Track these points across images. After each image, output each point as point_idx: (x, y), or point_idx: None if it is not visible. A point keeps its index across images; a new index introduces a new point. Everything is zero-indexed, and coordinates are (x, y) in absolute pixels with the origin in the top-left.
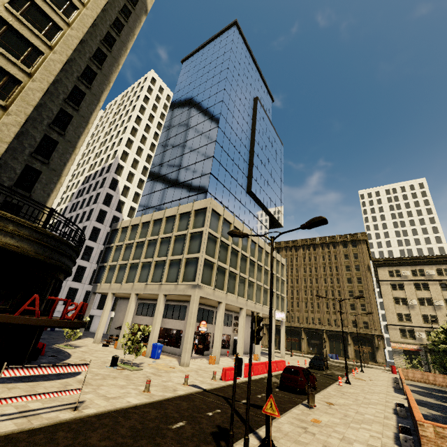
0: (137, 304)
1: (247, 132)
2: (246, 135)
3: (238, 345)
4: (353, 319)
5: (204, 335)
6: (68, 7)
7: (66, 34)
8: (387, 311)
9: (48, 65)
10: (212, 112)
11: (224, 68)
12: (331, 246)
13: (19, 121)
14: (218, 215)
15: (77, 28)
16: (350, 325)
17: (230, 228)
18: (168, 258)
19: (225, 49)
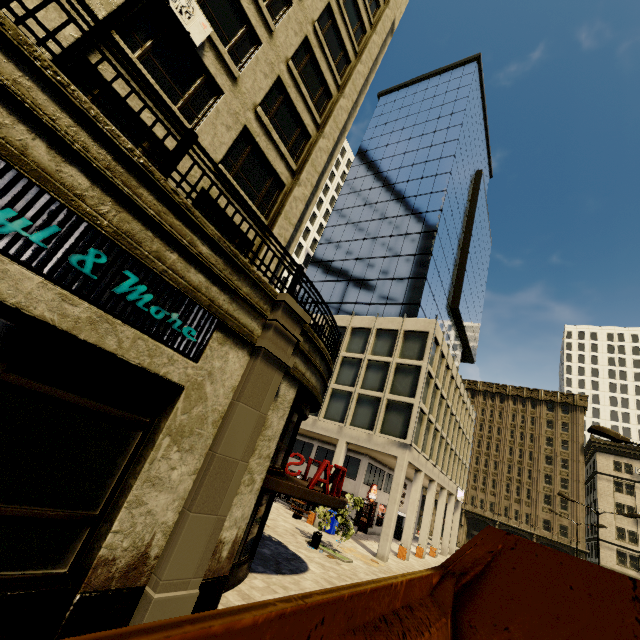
0: None
1: (463, 220)
2: (462, 224)
3: (422, 533)
4: (544, 517)
5: (372, 505)
6: (357, 28)
7: (355, 70)
8: (602, 519)
9: (337, 114)
10: (432, 185)
11: (455, 124)
12: (529, 403)
13: (305, 194)
14: (436, 344)
15: (364, 61)
16: (539, 524)
17: (441, 363)
18: (357, 391)
19: (458, 95)
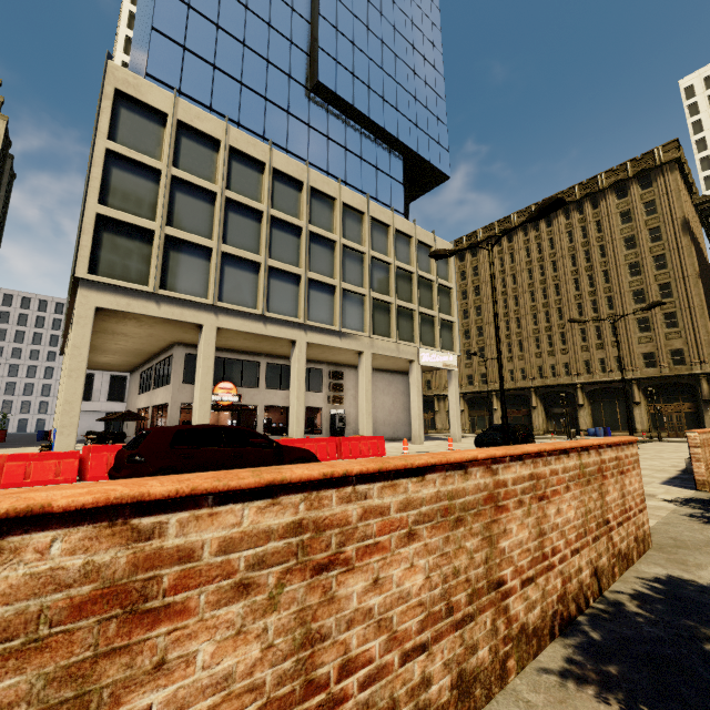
0: (139, 377)
1: None
2: None
3: (290, 418)
4: (644, 351)
5: (236, 410)
6: None
7: None
8: None
9: None
10: None
11: None
12: (587, 204)
13: None
14: (160, 115)
15: None
16: (637, 364)
17: (217, 152)
18: None
19: None
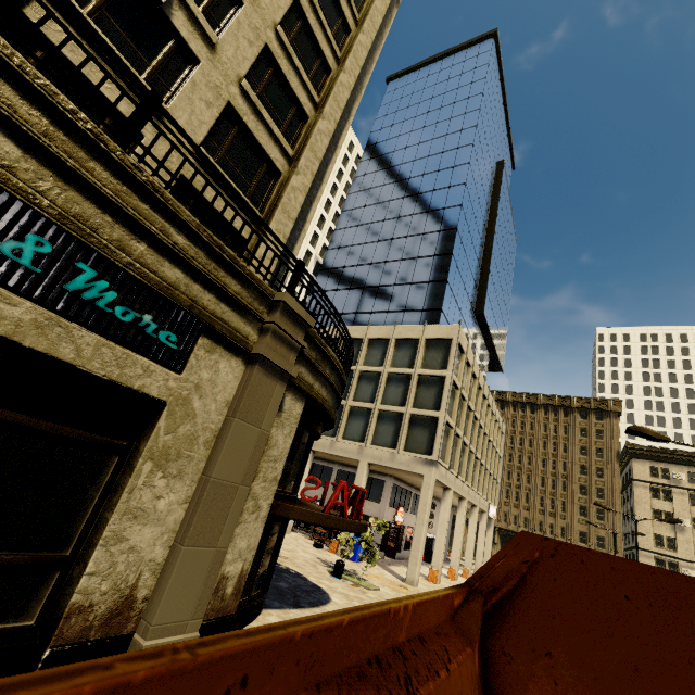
0: None
1: (485, 217)
2: (484, 221)
3: (453, 554)
4: (581, 529)
5: (399, 528)
6: None
7: (356, 40)
8: (640, 527)
9: (337, 92)
10: (449, 178)
11: (472, 109)
12: (561, 411)
13: (305, 184)
14: (460, 352)
15: (367, 30)
16: (575, 537)
17: (467, 372)
18: (377, 407)
19: (475, 76)
